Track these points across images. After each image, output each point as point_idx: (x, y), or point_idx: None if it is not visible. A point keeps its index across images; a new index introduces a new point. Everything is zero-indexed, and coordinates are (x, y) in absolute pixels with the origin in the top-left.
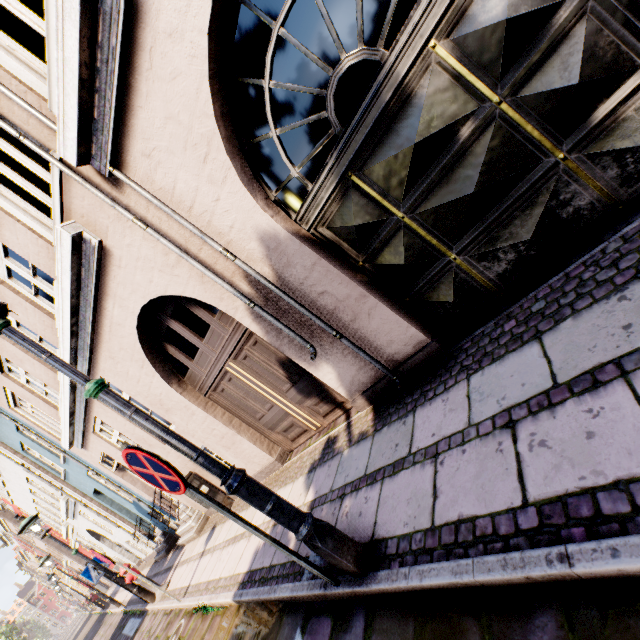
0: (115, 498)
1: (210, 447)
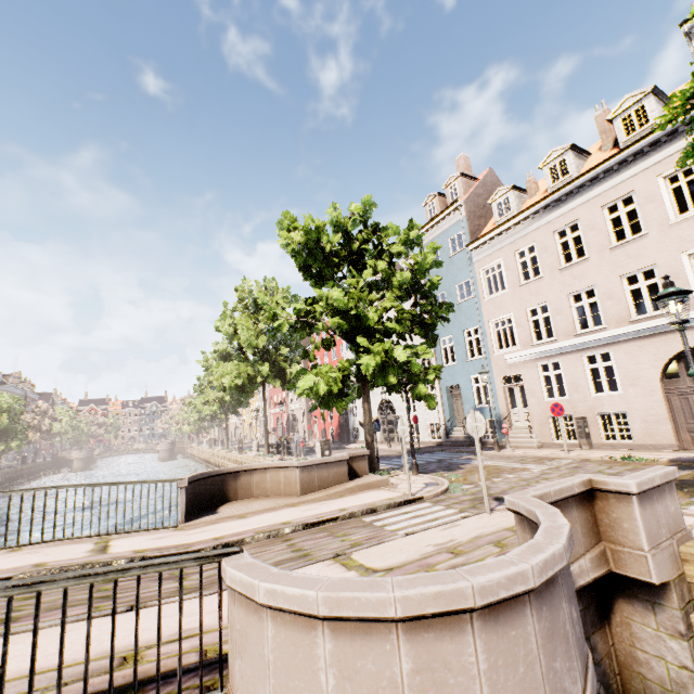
0: (466, 398)
1: (630, 415)
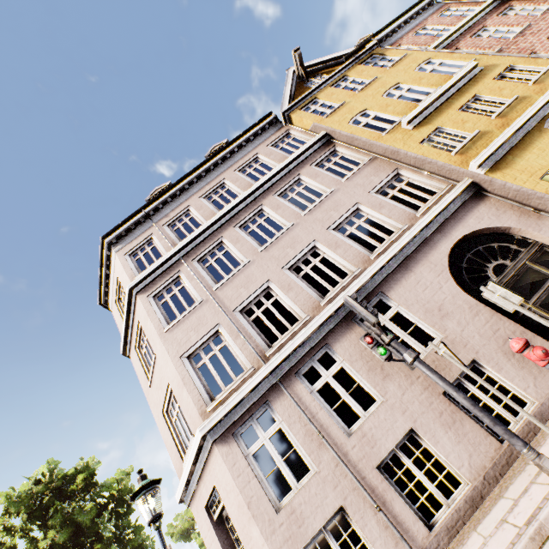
0: None
1: None
